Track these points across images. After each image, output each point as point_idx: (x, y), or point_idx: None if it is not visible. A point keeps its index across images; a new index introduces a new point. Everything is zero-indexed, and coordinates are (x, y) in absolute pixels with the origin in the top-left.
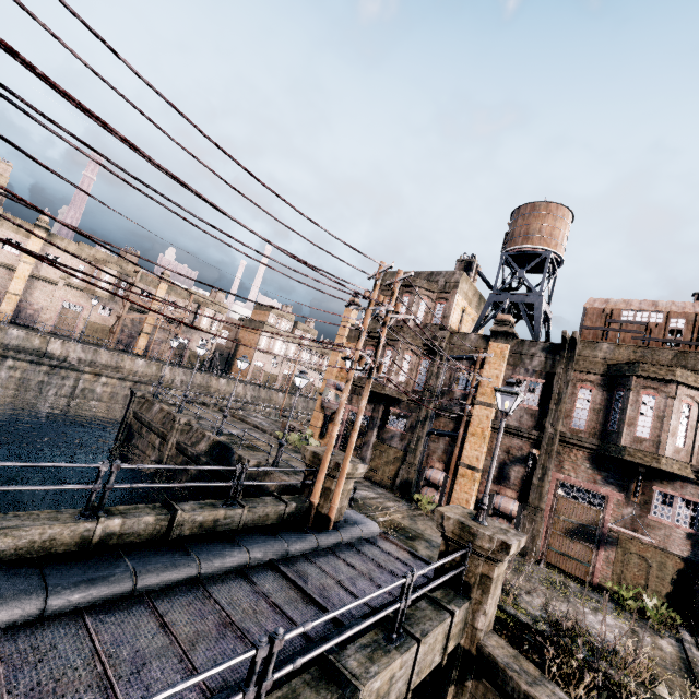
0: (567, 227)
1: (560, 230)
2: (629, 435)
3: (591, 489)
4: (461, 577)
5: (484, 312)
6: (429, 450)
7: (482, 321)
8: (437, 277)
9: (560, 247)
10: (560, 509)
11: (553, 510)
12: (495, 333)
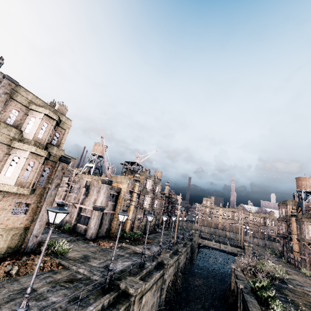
0: (307, 181)
1: (304, 183)
2: (303, 235)
3: (310, 252)
4: (243, 248)
5: (296, 209)
6: (292, 249)
7: (299, 211)
8: (285, 202)
9: (306, 187)
10: (309, 259)
11: (308, 259)
12: (291, 215)
